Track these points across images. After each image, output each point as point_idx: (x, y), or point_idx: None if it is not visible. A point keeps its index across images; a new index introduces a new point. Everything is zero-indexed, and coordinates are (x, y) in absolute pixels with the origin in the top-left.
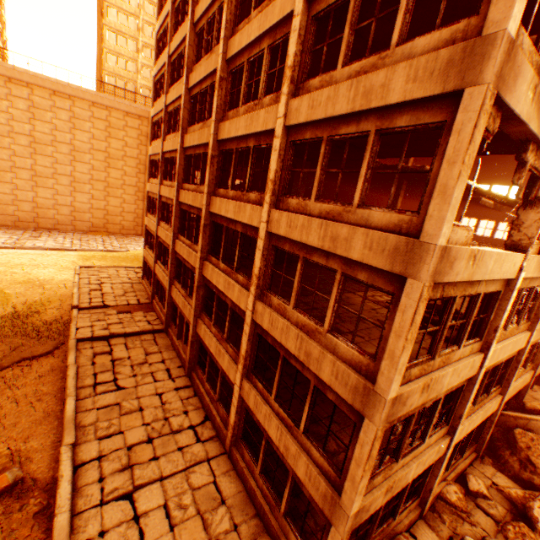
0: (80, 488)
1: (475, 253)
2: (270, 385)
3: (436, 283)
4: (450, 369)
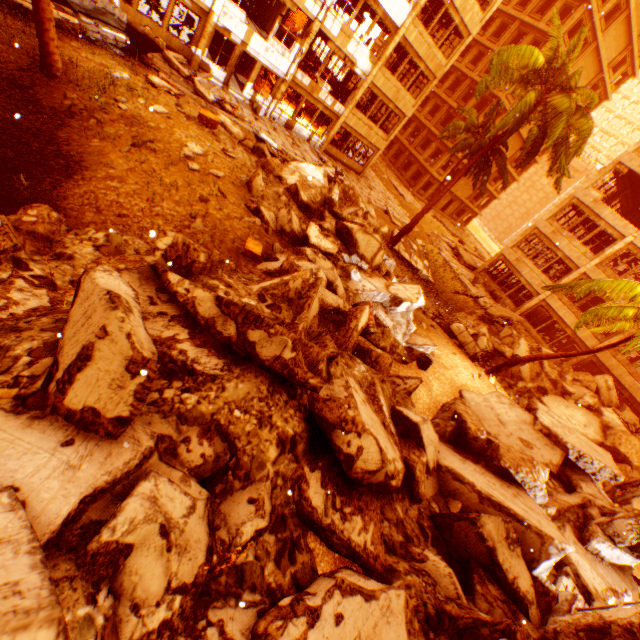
0: (467, 252)
1: (597, 201)
2: None
3: (578, 201)
4: (566, 241)
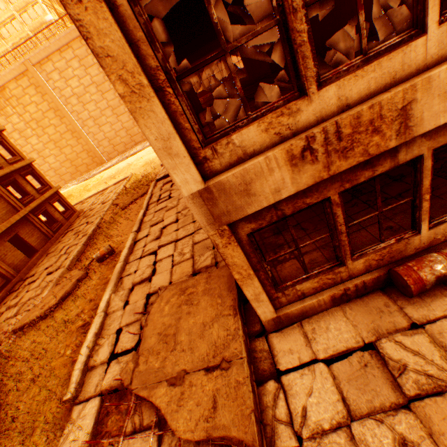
0: (134, 251)
1: None
2: (212, 127)
3: None
4: None
